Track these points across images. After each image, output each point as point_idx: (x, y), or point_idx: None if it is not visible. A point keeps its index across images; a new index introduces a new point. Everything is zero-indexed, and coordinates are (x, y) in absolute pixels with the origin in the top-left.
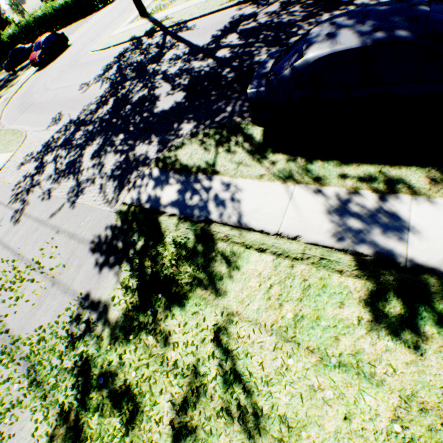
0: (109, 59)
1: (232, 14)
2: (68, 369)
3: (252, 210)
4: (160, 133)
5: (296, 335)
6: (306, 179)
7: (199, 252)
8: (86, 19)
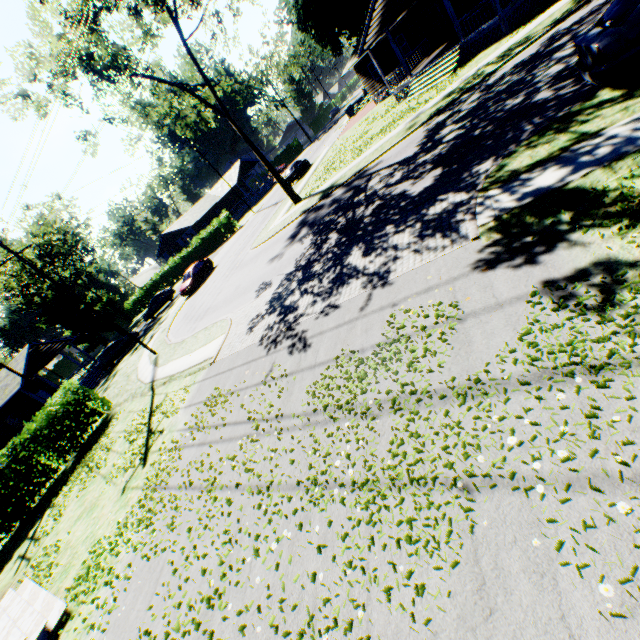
0: (285, 235)
1: (421, 131)
2: None
3: None
4: (449, 190)
5: None
6: None
7: None
8: (216, 251)
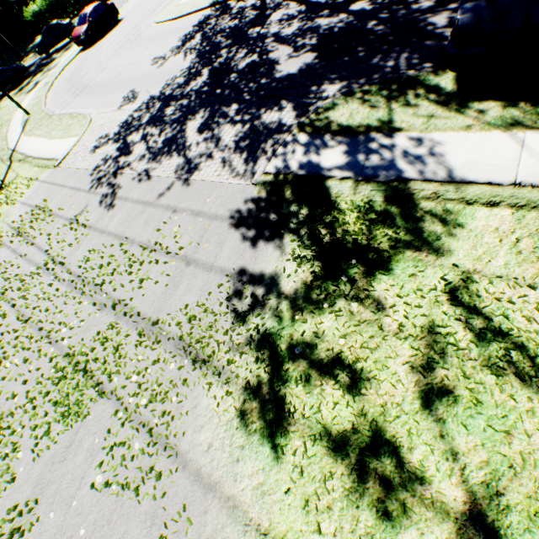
0: (185, 29)
1: None
2: (244, 343)
3: (466, 163)
4: (293, 98)
5: None
6: None
7: (395, 215)
8: None
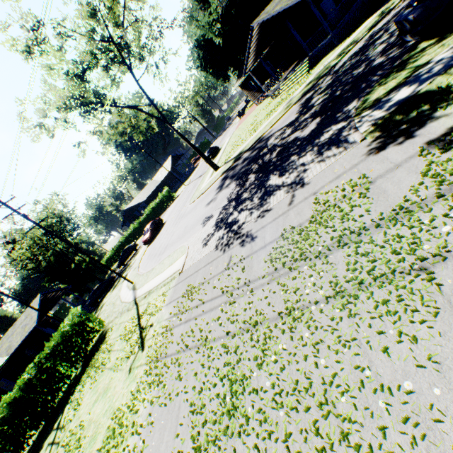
0: (214, 188)
1: (296, 106)
2: None
3: None
4: (330, 125)
5: None
6: None
7: None
8: (162, 214)
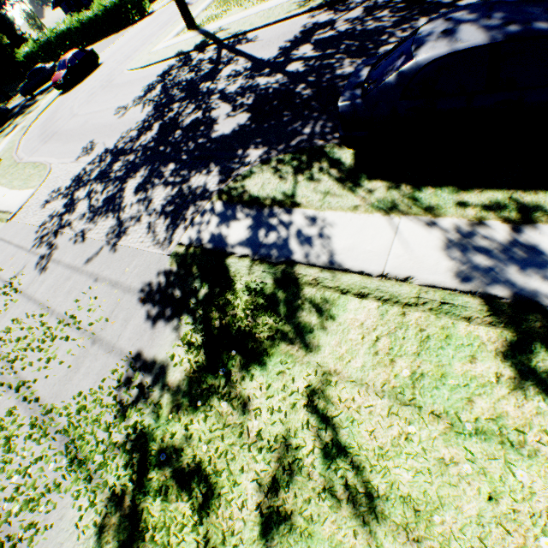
0: (150, 78)
1: (303, 22)
2: (119, 444)
3: (346, 247)
4: (221, 162)
5: (416, 397)
6: (414, 209)
7: (280, 300)
8: (119, 33)
